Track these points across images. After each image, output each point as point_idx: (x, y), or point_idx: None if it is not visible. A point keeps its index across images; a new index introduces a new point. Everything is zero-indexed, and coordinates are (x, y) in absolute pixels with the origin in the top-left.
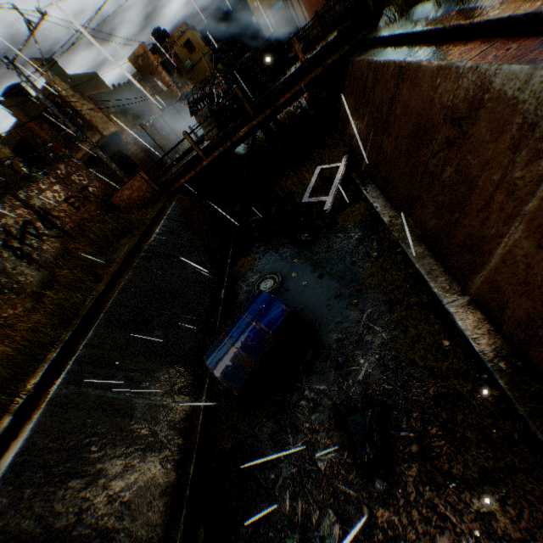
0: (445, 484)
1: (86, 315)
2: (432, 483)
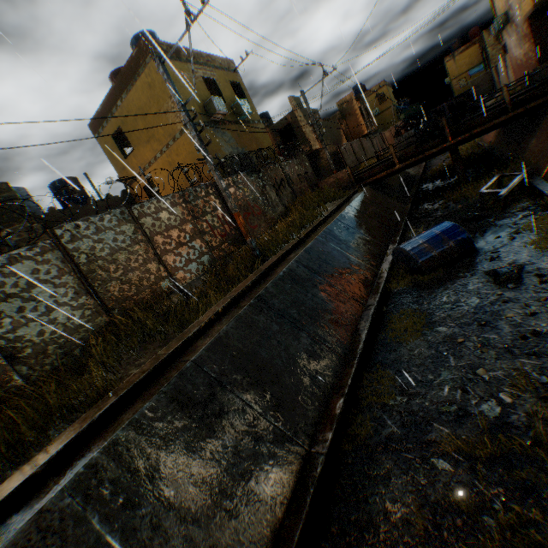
0: None
1: (320, 221)
2: (544, 283)
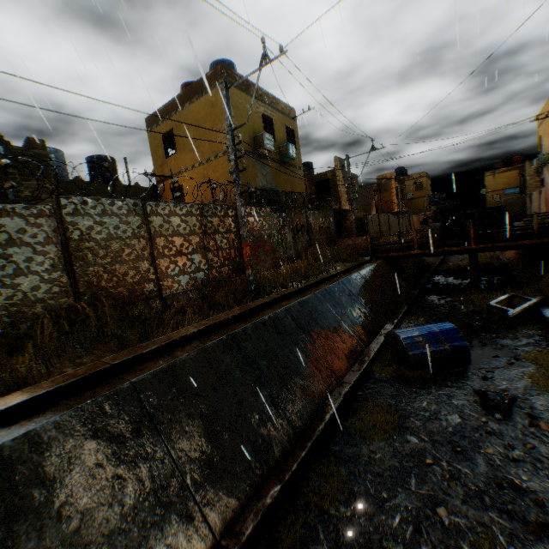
0: (544, 429)
1: (325, 278)
2: (535, 427)
